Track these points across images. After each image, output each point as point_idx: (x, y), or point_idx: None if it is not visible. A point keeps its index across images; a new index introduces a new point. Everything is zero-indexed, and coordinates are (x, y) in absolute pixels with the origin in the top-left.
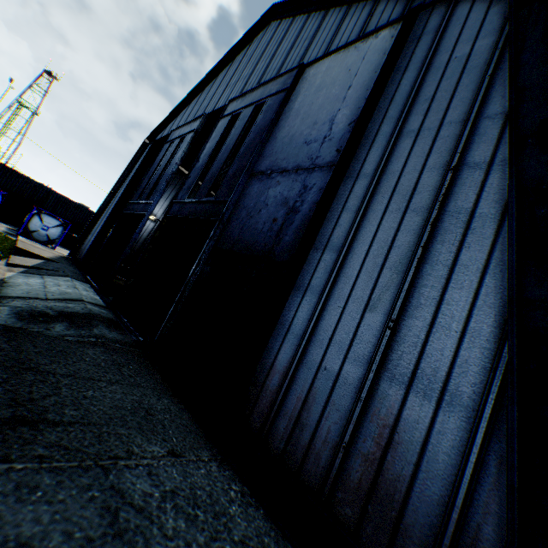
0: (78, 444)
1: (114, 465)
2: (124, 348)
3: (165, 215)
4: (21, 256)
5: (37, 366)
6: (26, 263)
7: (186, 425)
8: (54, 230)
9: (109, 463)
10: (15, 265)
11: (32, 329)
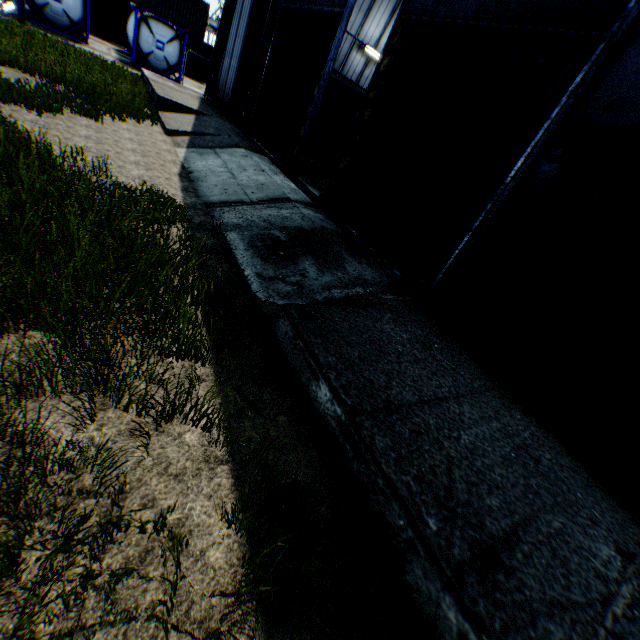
0: (558, 587)
1: (617, 623)
2: (398, 301)
3: (401, 17)
4: (167, 112)
5: (386, 397)
6: (181, 126)
7: (572, 467)
8: (170, 50)
9: (611, 621)
10: (174, 133)
11: (288, 278)
